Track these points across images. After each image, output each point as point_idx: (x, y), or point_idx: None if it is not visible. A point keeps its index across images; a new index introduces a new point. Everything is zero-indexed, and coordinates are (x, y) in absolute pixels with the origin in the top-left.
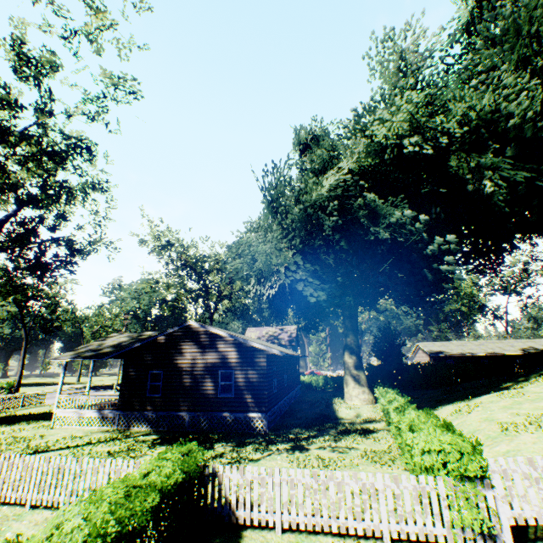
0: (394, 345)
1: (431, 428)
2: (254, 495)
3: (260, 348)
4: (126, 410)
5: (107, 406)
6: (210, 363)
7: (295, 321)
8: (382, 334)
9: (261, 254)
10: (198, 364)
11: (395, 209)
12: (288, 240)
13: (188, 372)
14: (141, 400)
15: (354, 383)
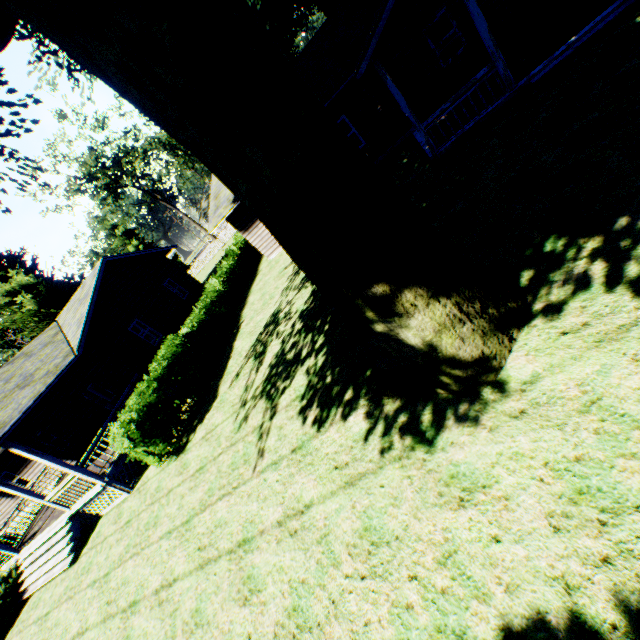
0: None
1: None
2: None
3: None
4: None
5: None
6: None
7: None
8: None
9: None
10: None
11: None
12: None
13: None
14: None
15: None
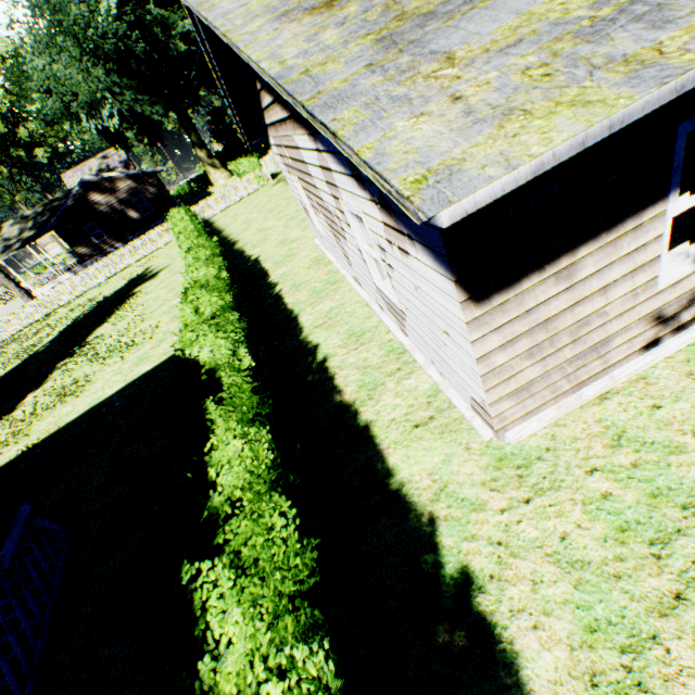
0: (228, 125)
1: (245, 161)
2: (207, 210)
3: (149, 172)
4: (92, 259)
5: (75, 266)
6: (124, 199)
7: (138, 141)
8: (213, 119)
9: (79, 87)
10: (115, 205)
11: (178, 18)
12: (98, 63)
13: (113, 214)
14: (96, 248)
15: (214, 170)
